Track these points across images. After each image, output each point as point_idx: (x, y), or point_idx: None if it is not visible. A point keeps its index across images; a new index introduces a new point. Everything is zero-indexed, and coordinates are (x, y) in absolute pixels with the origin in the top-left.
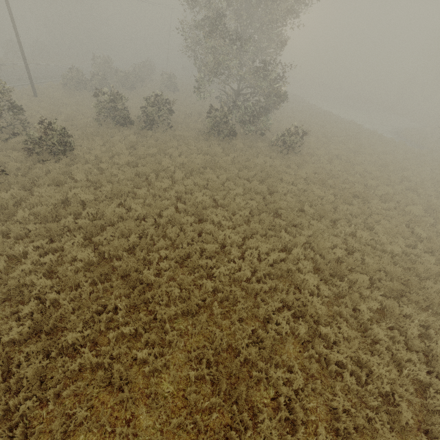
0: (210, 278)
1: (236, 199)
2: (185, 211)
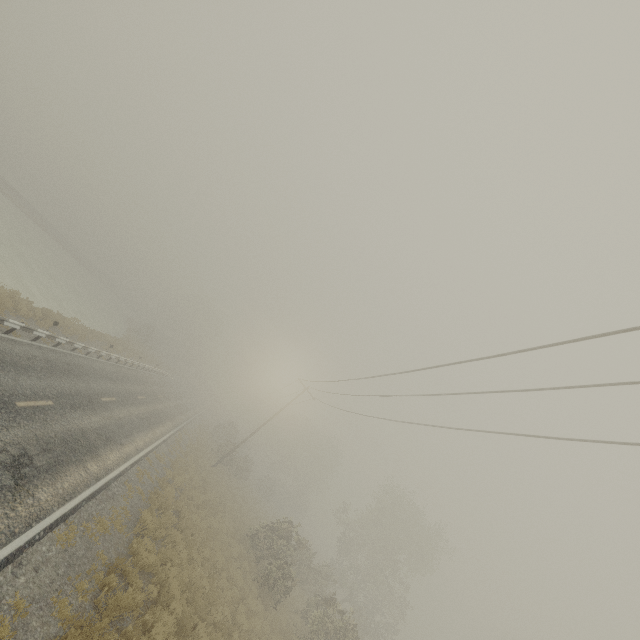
0: None
1: None
2: None
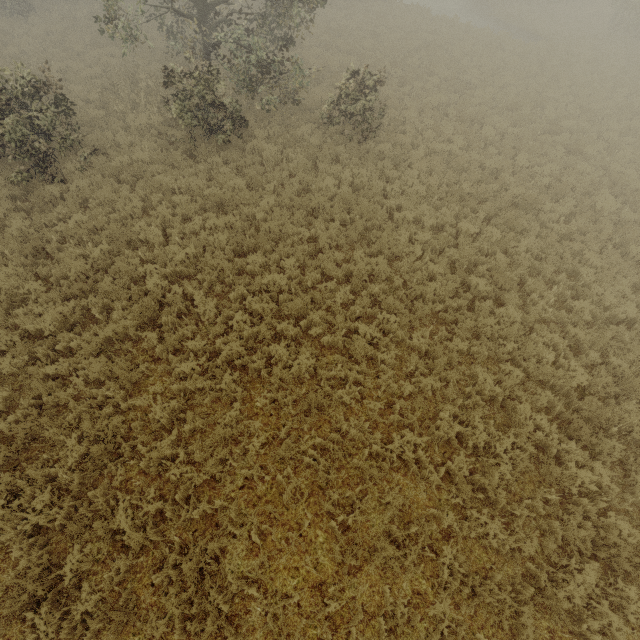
0: (423, 561)
1: (356, 324)
2: (272, 400)
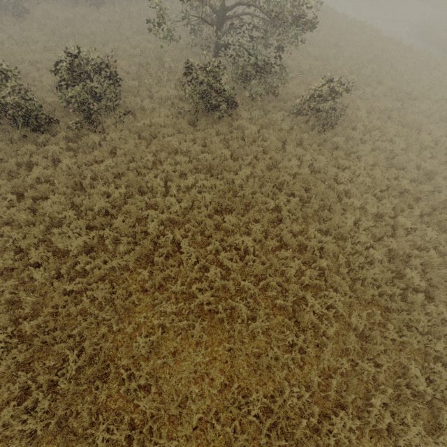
0: None
1: (306, 297)
2: (229, 348)
